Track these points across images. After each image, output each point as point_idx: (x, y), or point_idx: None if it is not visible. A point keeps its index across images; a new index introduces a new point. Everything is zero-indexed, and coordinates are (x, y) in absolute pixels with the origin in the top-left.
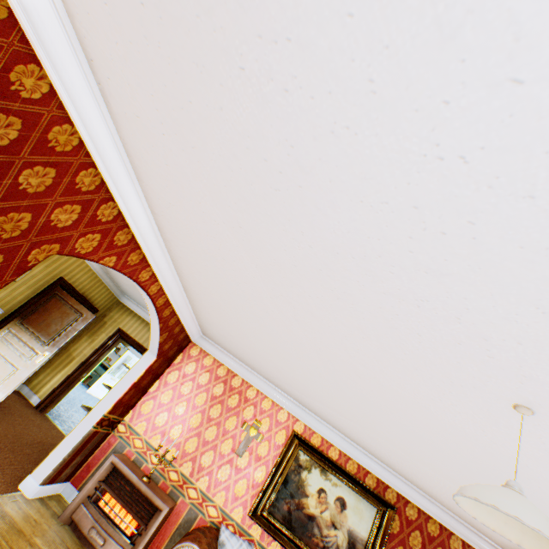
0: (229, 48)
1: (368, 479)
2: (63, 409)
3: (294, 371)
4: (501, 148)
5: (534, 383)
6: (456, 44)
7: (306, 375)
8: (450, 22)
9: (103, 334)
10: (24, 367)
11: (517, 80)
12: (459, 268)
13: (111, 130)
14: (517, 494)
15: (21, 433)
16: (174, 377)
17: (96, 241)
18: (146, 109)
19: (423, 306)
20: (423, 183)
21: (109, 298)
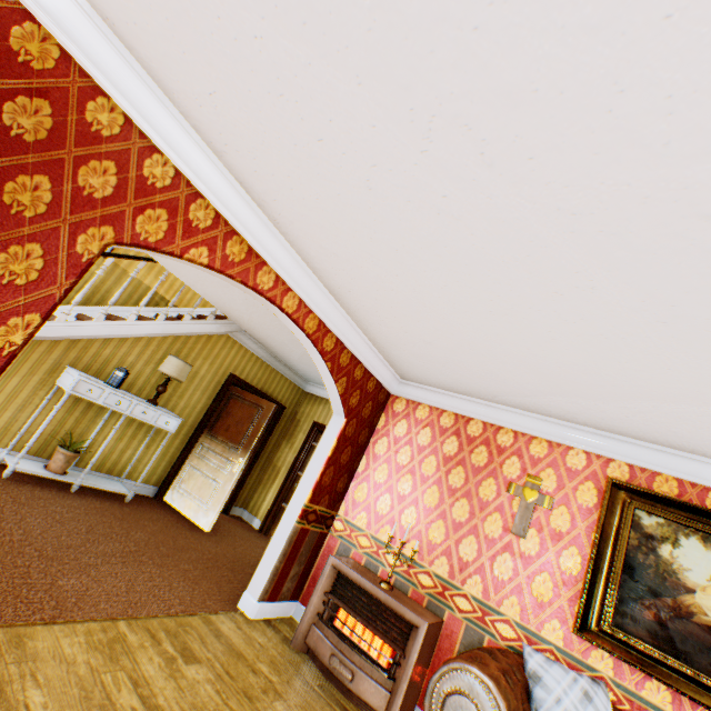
0: None
1: None
2: None
3: (555, 345)
4: None
5: None
6: None
7: (580, 335)
8: None
9: (300, 434)
10: (224, 480)
11: None
12: None
13: (86, 11)
14: None
15: (242, 554)
16: (382, 446)
17: (163, 222)
18: None
19: None
20: None
21: (291, 390)
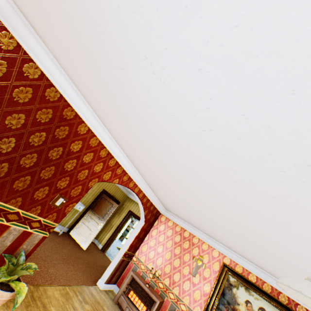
0: (132, 109)
1: (280, 297)
2: (112, 251)
3: (211, 225)
4: (218, 126)
5: (310, 219)
6: (186, 102)
7: (217, 227)
8: (181, 97)
9: (123, 213)
10: (94, 230)
11: (208, 108)
12: (237, 167)
13: (108, 134)
14: (308, 282)
15: (96, 260)
16: (155, 232)
17: (110, 174)
18: (116, 126)
19: (237, 185)
20: (204, 138)
21: (123, 195)
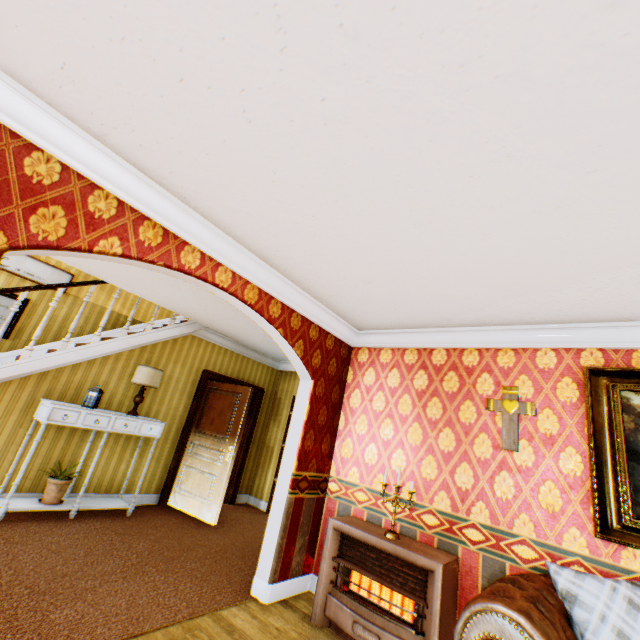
0: None
1: None
2: None
3: (489, 241)
4: None
5: None
6: None
7: (511, 219)
8: None
9: (283, 410)
10: (219, 471)
11: None
12: None
13: None
14: None
15: (251, 538)
16: (356, 398)
17: (61, 218)
18: None
19: None
20: None
21: (266, 372)
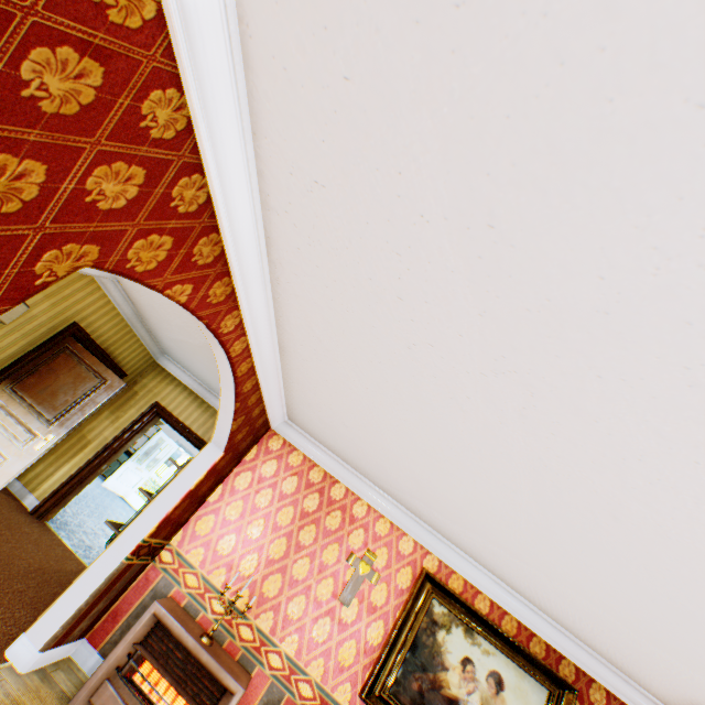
0: None
1: (533, 644)
2: (71, 513)
3: (453, 489)
4: None
5: None
6: None
7: (477, 497)
8: None
9: (132, 409)
10: (15, 456)
11: None
12: None
13: None
14: None
15: (10, 557)
16: (245, 480)
17: (163, 250)
18: None
19: None
20: None
21: (142, 357)
